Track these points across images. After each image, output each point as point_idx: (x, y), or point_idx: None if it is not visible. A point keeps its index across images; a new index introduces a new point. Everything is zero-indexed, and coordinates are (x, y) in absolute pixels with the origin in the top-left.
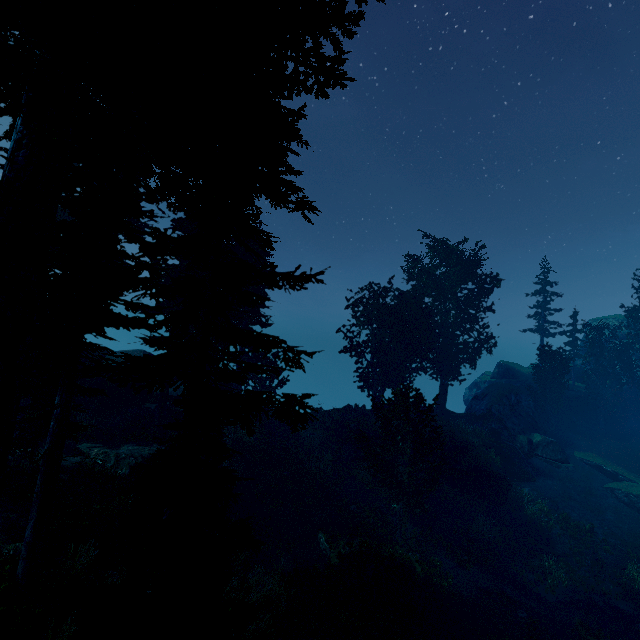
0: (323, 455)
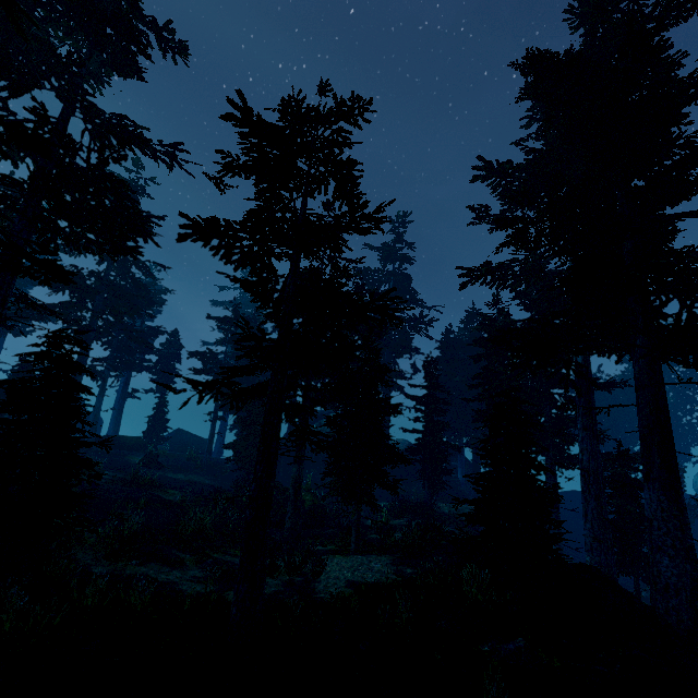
0: (574, 529)
